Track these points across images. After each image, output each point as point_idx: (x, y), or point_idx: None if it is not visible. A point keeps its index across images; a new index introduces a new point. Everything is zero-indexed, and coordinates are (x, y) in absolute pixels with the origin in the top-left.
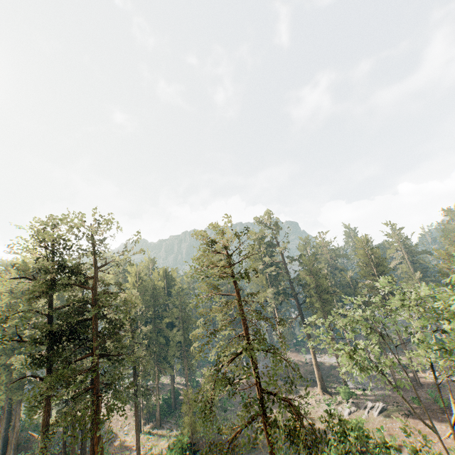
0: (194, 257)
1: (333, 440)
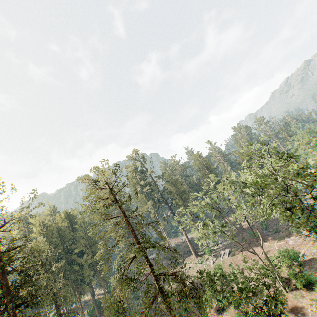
0: (84, 197)
1: (206, 286)
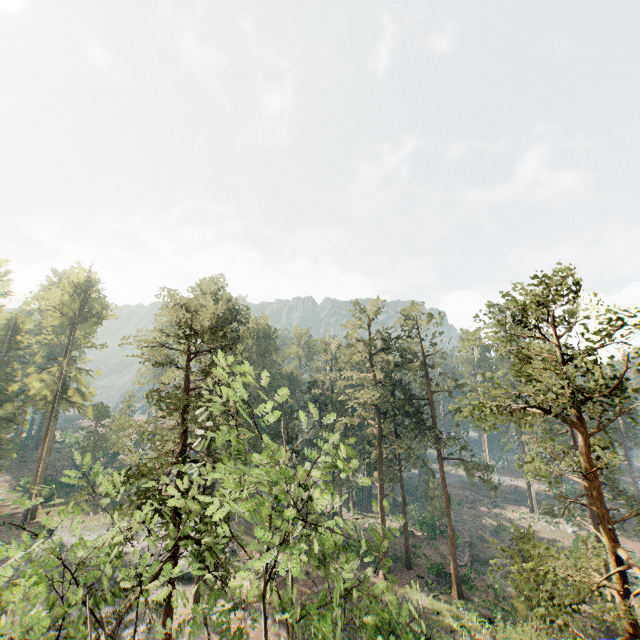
0: None
1: None
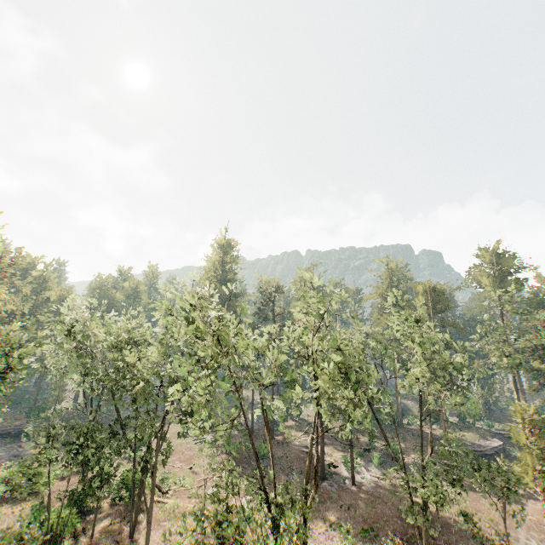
0: None
1: None
